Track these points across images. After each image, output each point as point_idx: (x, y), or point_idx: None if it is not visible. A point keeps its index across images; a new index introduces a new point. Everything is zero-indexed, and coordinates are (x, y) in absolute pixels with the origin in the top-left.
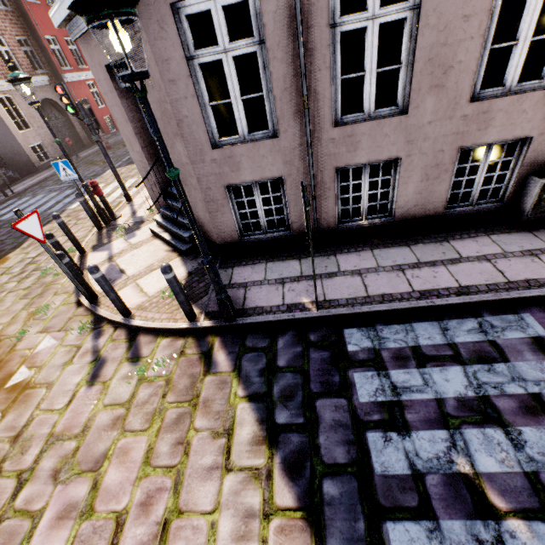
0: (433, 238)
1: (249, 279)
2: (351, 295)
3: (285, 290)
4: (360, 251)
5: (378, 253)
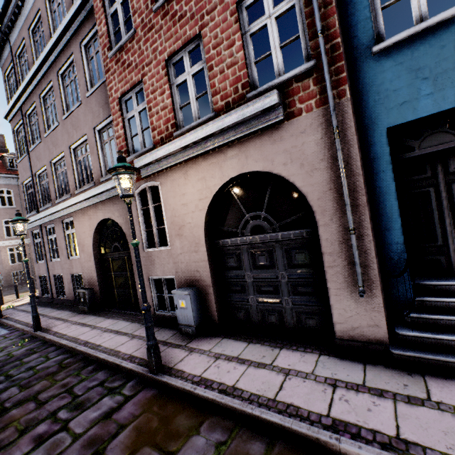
0: (63, 308)
1: (21, 308)
2: (13, 316)
3: (14, 312)
4: (47, 307)
5: (46, 309)
